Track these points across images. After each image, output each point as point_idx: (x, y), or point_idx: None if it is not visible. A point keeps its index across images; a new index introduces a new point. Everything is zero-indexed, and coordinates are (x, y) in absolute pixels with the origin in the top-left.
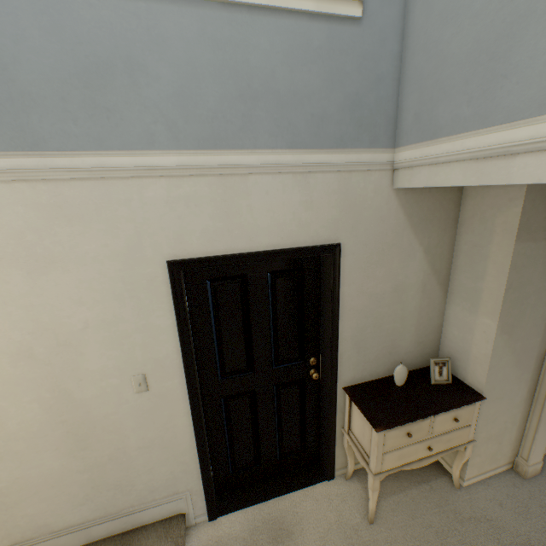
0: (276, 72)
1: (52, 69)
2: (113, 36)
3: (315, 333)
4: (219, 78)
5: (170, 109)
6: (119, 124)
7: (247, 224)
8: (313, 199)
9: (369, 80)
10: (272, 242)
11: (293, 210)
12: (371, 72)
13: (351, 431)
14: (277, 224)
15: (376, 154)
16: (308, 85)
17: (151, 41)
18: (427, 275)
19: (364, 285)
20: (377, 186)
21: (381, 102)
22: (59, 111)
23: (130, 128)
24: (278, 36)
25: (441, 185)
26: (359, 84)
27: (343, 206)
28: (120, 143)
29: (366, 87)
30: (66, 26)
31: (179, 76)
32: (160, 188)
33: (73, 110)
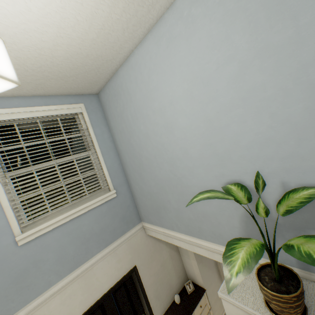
0: (93, 227)
1: (0, 287)
2: (27, 257)
3: (139, 303)
4: (73, 242)
5: (55, 266)
6: (34, 287)
7: (98, 285)
8: (120, 257)
9: (126, 208)
10: (110, 284)
11: (114, 266)
12: (125, 206)
13: None
14: (110, 276)
15: (136, 227)
16: (106, 223)
17: (43, 249)
18: (170, 251)
19: (150, 272)
20: (141, 236)
21: (132, 211)
22: (4, 302)
23: (39, 285)
24: (91, 216)
25: (160, 238)
26: (123, 212)
27: (132, 251)
28: (35, 294)
29: (125, 211)
30: (5, 267)
31: (57, 253)
32: (57, 299)
33: (11, 297)
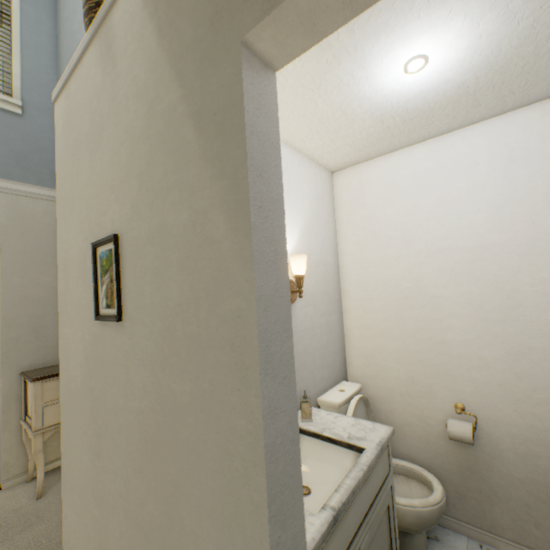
0: None
1: None
2: None
3: None
4: None
5: None
6: None
7: None
8: None
9: (34, 147)
10: None
11: None
12: (35, 144)
13: (29, 415)
14: None
15: (44, 190)
16: None
17: None
18: None
19: (41, 279)
20: (47, 210)
21: (46, 162)
22: None
23: None
24: None
25: None
26: (25, 147)
27: (13, 217)
28: None
29: (31, 150)
30: None
31: None
32: None
33: None
